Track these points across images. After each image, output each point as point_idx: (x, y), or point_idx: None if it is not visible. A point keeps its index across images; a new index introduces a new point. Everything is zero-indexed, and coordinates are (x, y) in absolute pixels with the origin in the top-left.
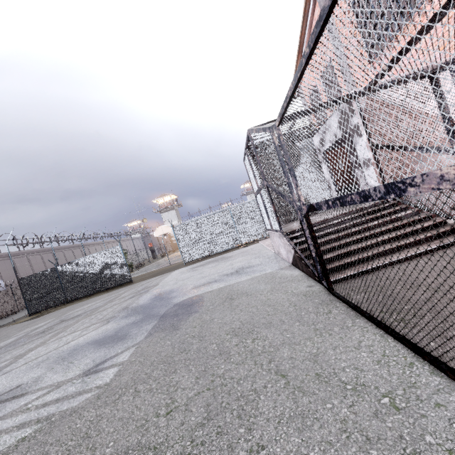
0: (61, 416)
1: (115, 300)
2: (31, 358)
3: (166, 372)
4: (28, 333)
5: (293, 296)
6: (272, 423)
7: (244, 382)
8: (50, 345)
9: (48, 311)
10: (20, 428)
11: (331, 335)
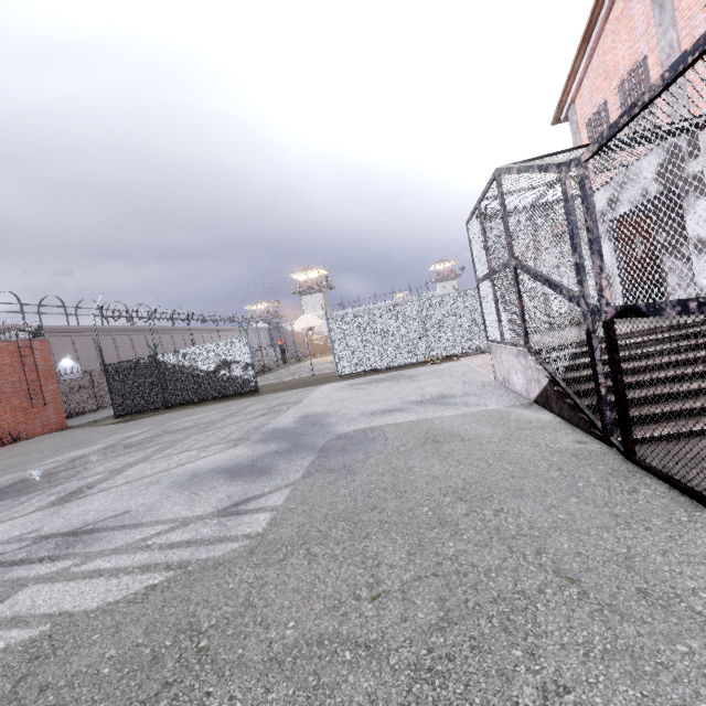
0: (201, 567)
1: (238, 415)
2: (134, 477)
3: (352, 535)
4: (120, 441)
5: (552, 454)
6: (573, 653)
7: (498, 576)
8: (157, 463)
9: (141, 415)
10: (145, 571)
11: (650, 529)
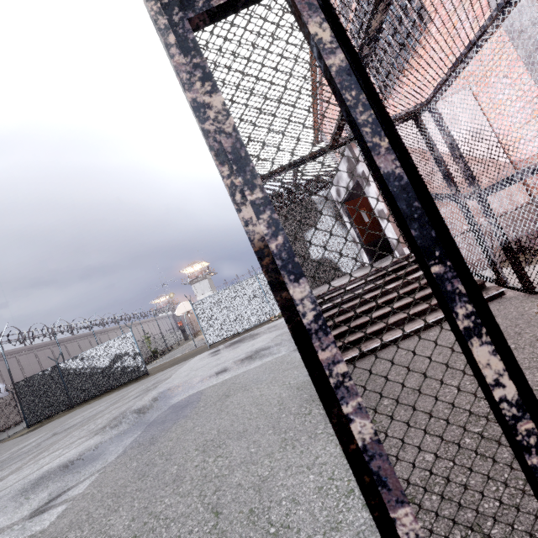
0: None
1: (119, 401)
2: None
3: (107, 511)
4: (13, 453)
5: (286, 390)
6: None
7: (174, 524)
8: (23, 471)
9: (49, 419)
10: None
11: (294, 448)
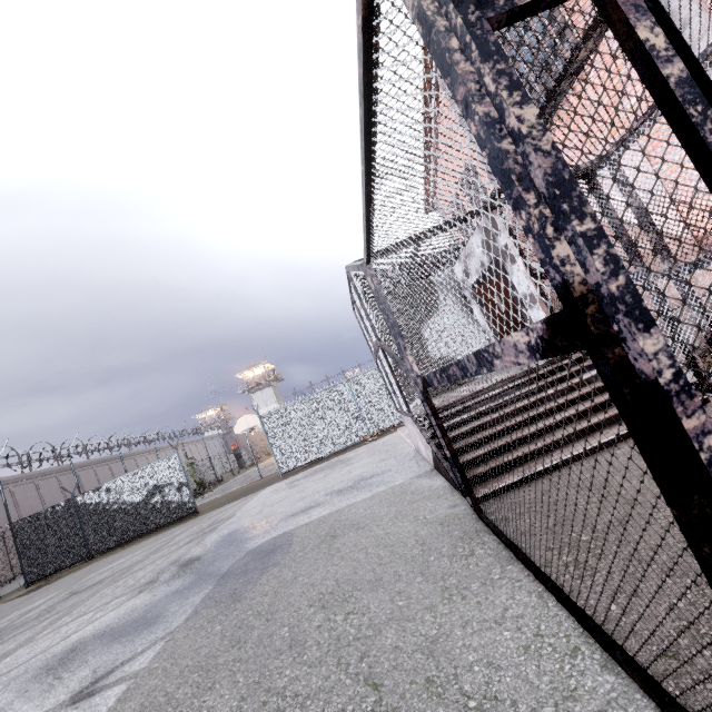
0: None
1: (163, 548)
2: (1, 672)
3: (197, 690)
4: (14, 620)
5: (424, 527)
6: None
7: (312, 702)
8: (39, 643)
9: (58, 575)
10: None
11: (465, 598)
